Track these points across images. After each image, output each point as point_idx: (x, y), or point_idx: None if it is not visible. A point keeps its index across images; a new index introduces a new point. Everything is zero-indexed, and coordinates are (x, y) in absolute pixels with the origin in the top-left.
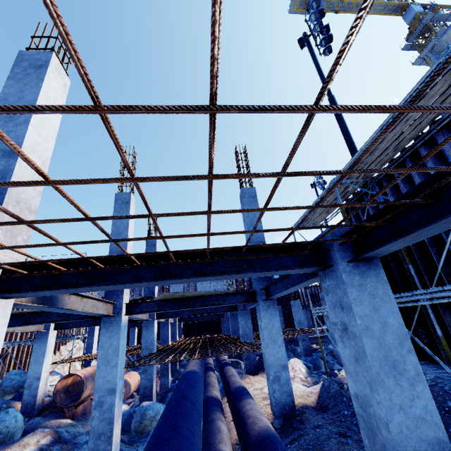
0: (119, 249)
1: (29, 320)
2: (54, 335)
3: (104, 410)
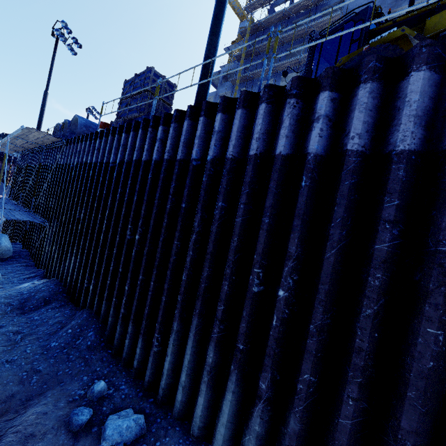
0: None
1: None
2: None
3: None
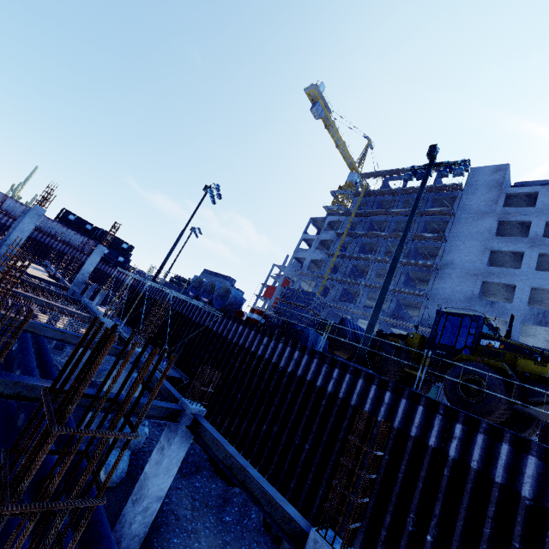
0: None
1: None
2: None
3: None
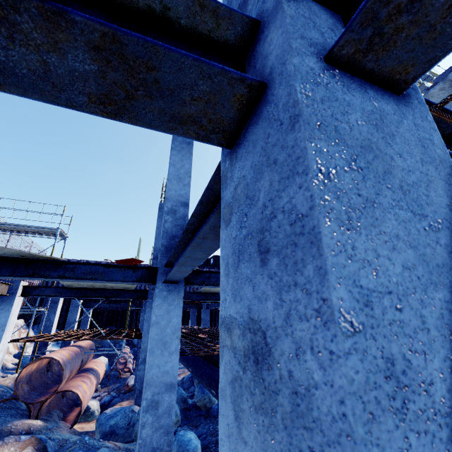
0: (179, 198)
1: (40, 272)
2: (19, 302)
3: (160, 414)
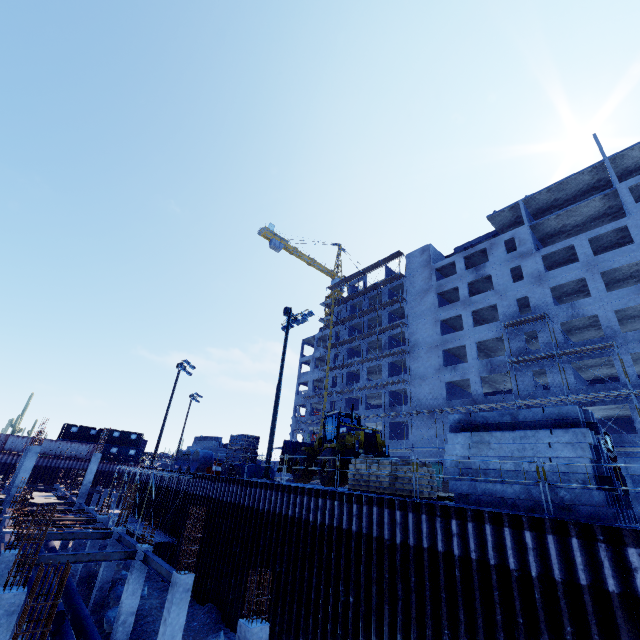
0: None
1: None
2: None
3: None
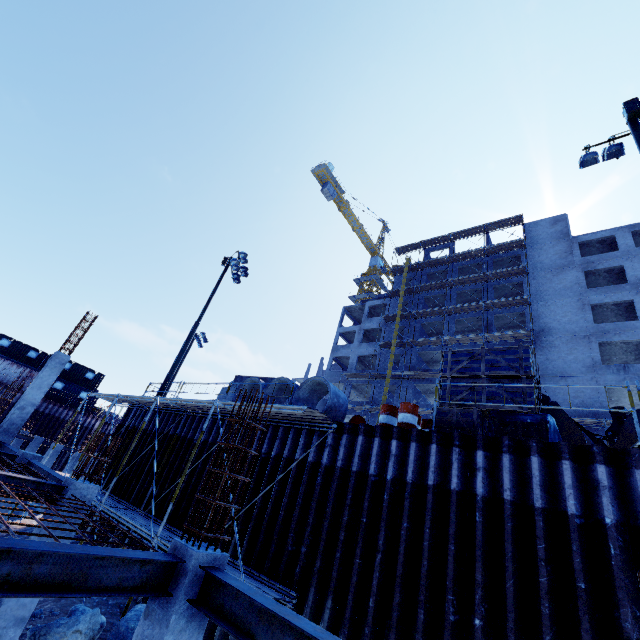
0: None
1: None
2: None
3: None
